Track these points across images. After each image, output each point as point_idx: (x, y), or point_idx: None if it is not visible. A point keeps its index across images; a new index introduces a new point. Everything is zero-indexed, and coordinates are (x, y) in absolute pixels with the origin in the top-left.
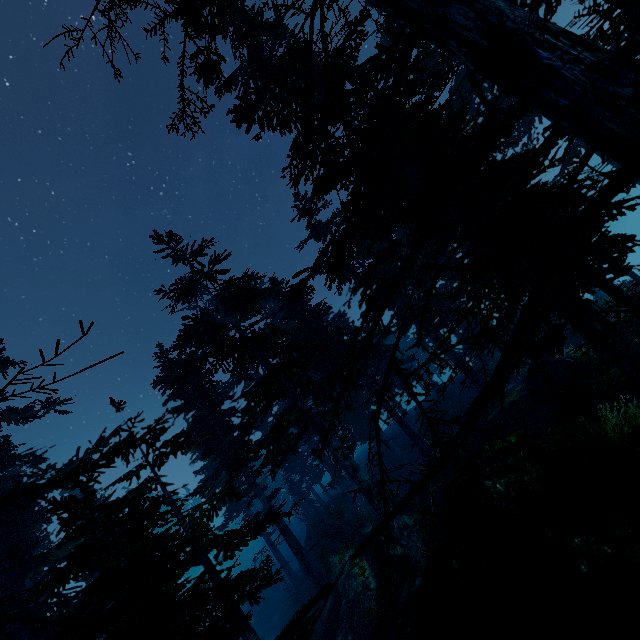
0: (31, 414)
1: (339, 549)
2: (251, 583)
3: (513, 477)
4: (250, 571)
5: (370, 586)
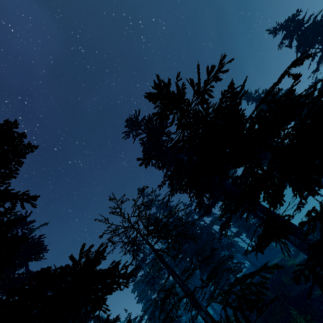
0: None
1: None
2: None
3: None
4: None
5: None
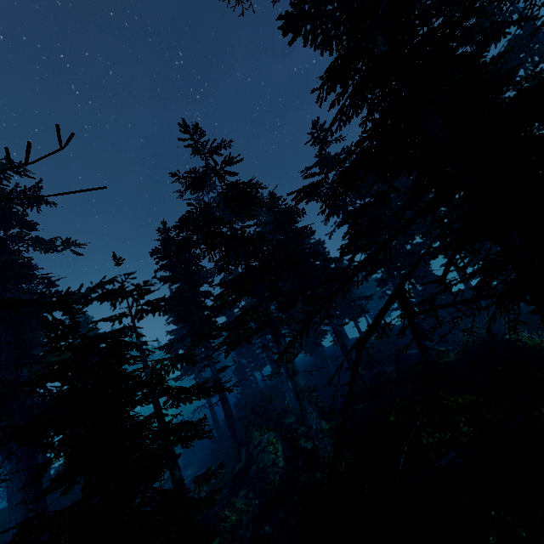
0: (52, 247)
1: (262, 427)
2: (186, 432)
3: (449, 435)
4: (188, 423)
5: (278, 464)
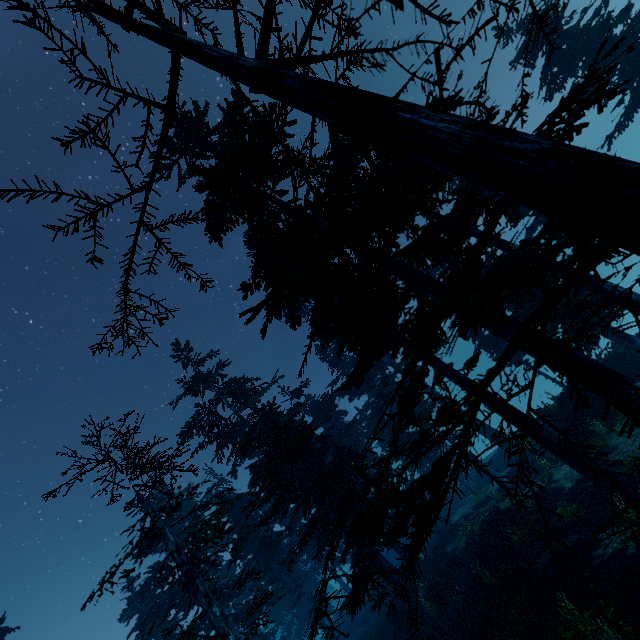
0: None
1: None
2: None
3: None
4: None
5: None
